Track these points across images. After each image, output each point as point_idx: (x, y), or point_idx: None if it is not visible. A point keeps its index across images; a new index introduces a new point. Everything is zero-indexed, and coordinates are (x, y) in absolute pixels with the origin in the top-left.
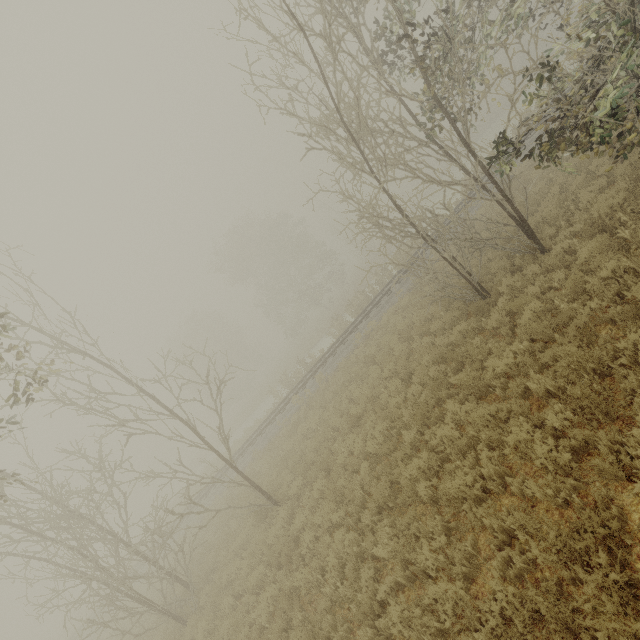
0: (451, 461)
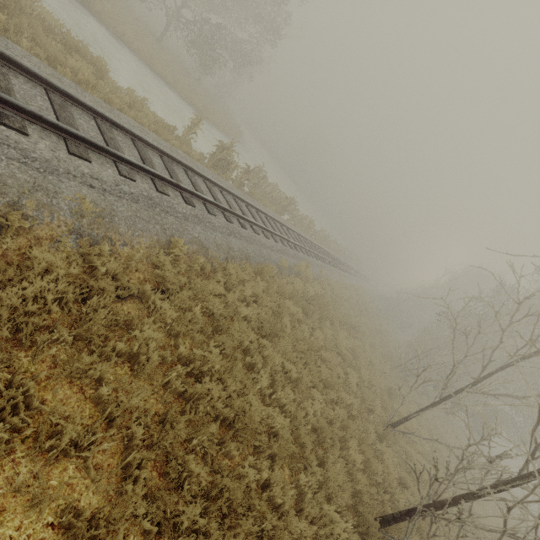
0: None
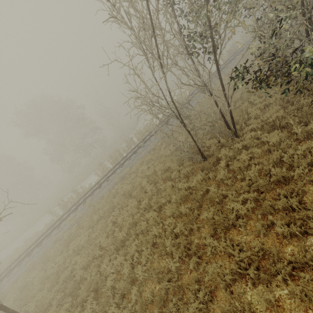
0: (216, 291)
